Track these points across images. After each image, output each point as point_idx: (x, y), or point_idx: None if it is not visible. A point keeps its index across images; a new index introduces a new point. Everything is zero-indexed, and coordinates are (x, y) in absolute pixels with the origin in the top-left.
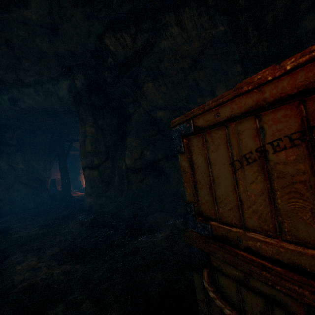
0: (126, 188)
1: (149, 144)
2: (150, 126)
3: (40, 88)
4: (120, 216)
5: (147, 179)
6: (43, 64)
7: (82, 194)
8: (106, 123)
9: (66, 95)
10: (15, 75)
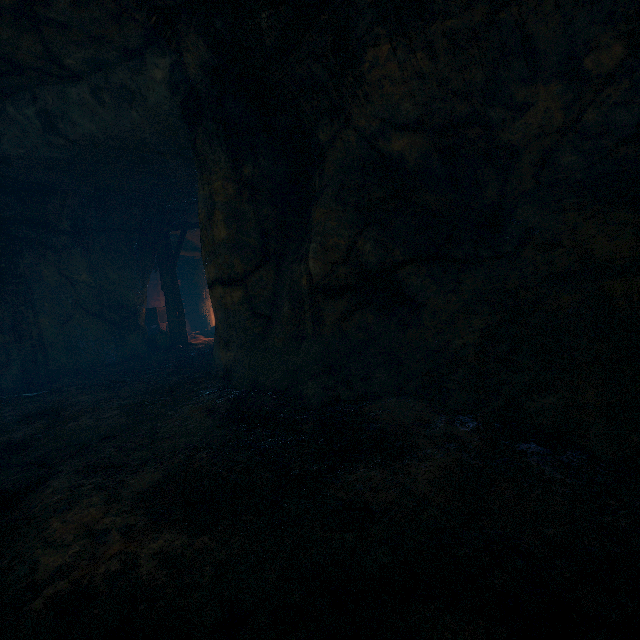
0: (310, 333)
1: (371, 224)
2: (373, 178)
3: (102, 84)
4: (297, 397)
5: (360, 314)
6: (100, 4)
7: (209, 340)
8: (260, 171)
9: (163, 101)
10: (41, 42)
